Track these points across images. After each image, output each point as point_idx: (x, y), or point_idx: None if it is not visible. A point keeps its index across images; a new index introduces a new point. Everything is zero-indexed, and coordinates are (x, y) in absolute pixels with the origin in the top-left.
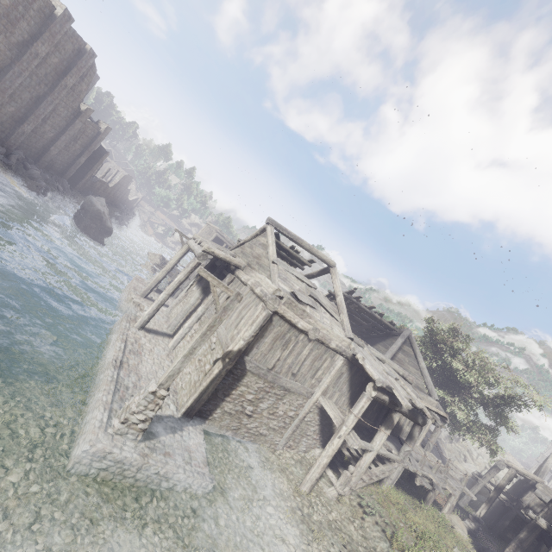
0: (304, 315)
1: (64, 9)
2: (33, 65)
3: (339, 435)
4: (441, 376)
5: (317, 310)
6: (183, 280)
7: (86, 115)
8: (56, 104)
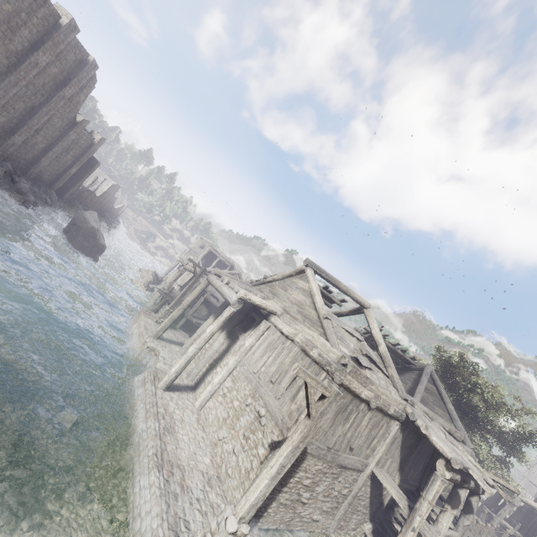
0: (367, 382)
1: (70, 19)
2: (31, 74)
3: (413, 528)
4: (455, 409)
5: (373, 370)
6: (216, 332)
7: (82, 126)
8: (51, 115)
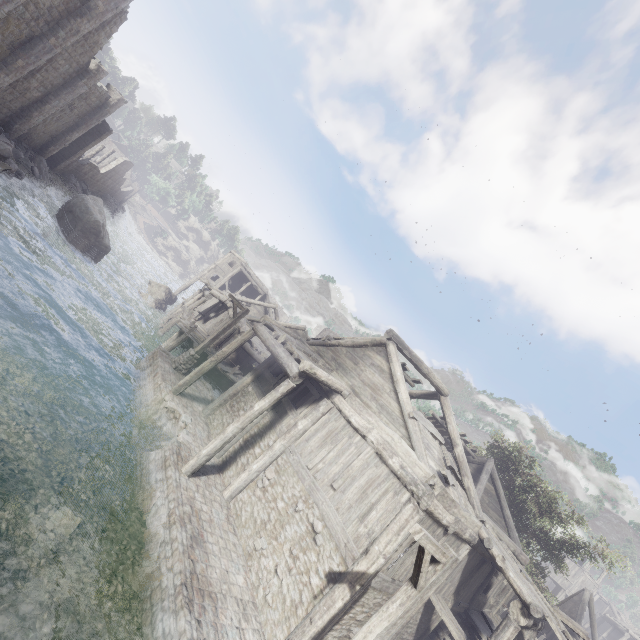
0: (452, 505)
1: None
2: None
3: None
4: None
5: (454, 484)
6: (266, 409)
7: (96, 77)
8: (55, 53)
